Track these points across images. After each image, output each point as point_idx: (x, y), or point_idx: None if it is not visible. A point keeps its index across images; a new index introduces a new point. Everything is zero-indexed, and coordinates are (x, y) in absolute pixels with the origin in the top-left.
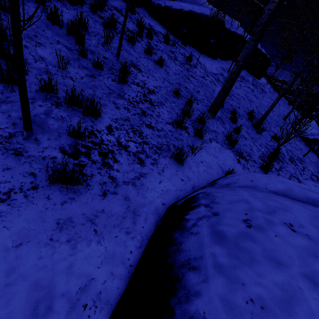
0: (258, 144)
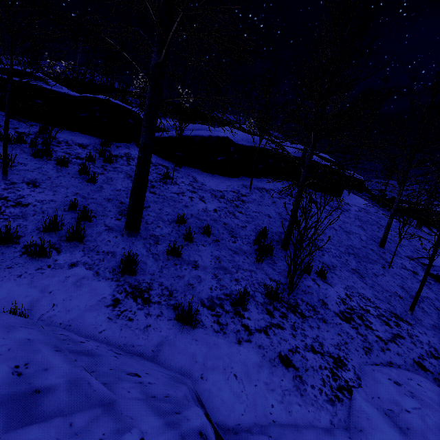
0: (233, 277)
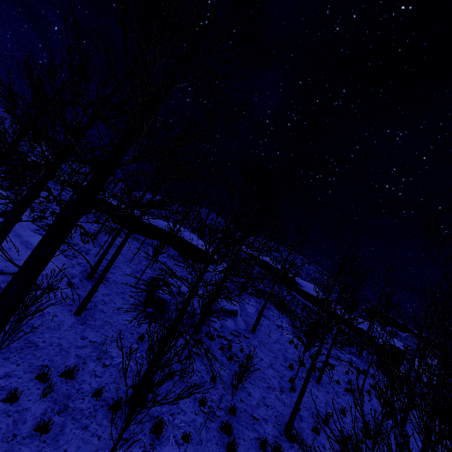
0: None
